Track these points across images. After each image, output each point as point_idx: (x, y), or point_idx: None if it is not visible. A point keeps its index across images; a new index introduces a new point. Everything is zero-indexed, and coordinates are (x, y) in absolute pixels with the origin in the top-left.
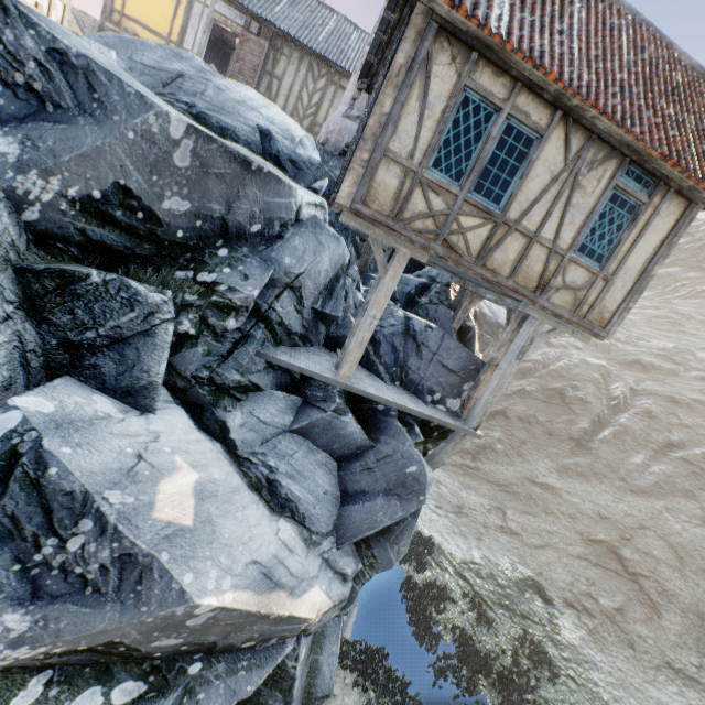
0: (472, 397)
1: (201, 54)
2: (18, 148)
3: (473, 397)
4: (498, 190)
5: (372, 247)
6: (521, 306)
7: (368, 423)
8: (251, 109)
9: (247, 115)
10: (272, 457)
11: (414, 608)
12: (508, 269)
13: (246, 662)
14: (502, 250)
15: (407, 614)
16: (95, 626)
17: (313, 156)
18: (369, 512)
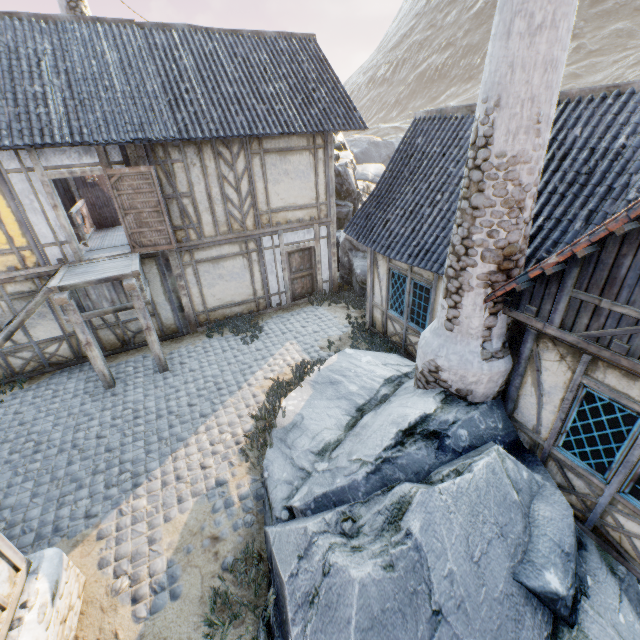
0: None
1: (71, 237)
2: None
3: None
4: None
5: None
6: None
7: None
8: (485, 557)
9: (496, 581)
10: None
11: None
12: None
13: None
14: None
15: None
16: None
17: (528, 483)
18: None
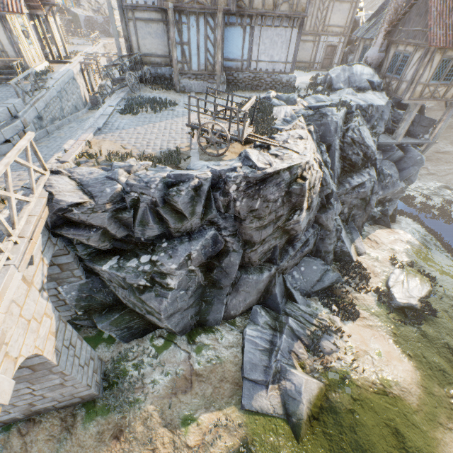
0: (433, 132)
1: None
2: (369, 126)
3: (433, 132)
4: (450, 77)
5: (410, 105)
6: (452, 102)
7: (401, 151)
8: (362, 75)
9: (363, 78)
10: (383, 166)
11: (405, 201)
12: (450, 96)
13: (393, 203)
14: (449, 92)
15: (403, 203)
16: (388, 192)
17: (376, 77)
18: (408, 172)
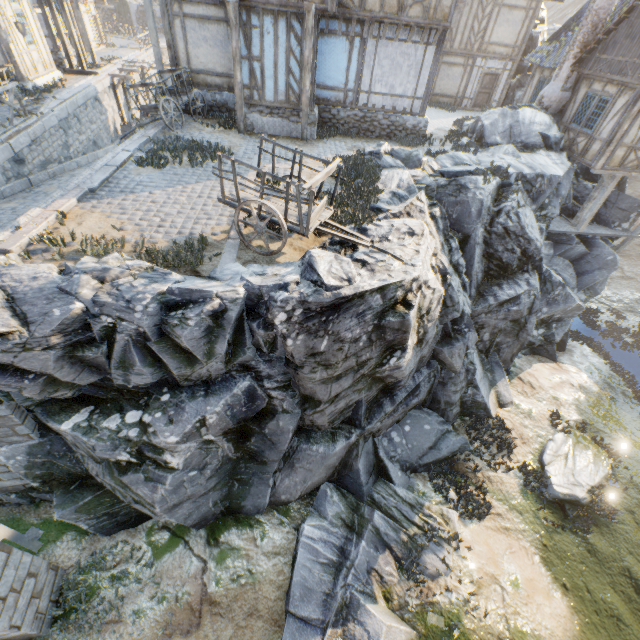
0: (636, 220)
1: None
2: (535, 206)
3: (636, 220)
4: None
5: (604, 178)
6: None
7: (584, 244)
8: (533, 124)
9: (533, 129)
10: (553, 267)
11: (583, 318)
12: None
13: (563, 324)
14: None
15: (580, 321)
16: (557, 309)
17: (554, 129)
18: (591, 277)
